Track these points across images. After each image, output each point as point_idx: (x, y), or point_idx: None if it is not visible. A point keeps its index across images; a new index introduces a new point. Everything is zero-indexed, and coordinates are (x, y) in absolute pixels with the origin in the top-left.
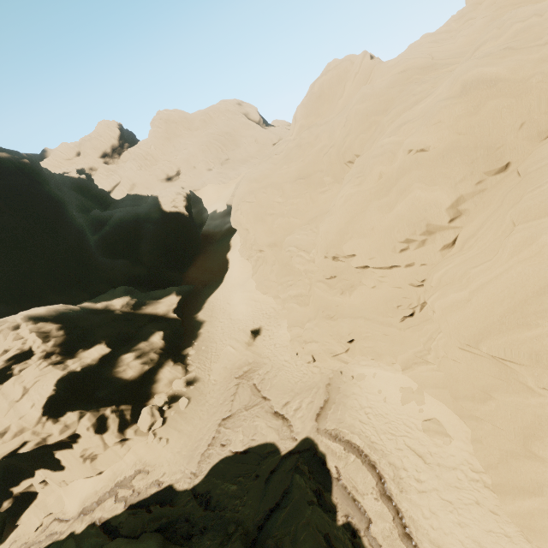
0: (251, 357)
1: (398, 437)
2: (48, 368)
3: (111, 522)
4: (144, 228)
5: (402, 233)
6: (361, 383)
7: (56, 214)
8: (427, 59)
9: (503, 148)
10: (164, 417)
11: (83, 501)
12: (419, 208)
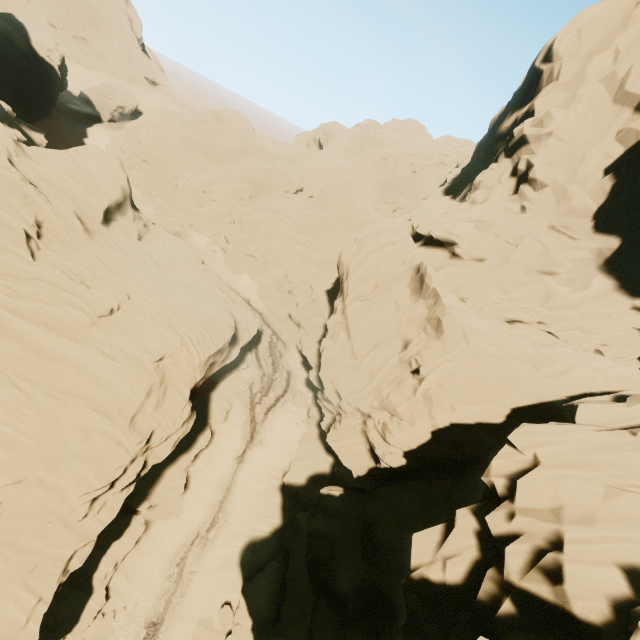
0: None
1: (202, 251)
2: None
3: None
4: (2, 44)
5: (235, 193)
6: (192, 238)
7: None
8: (267, 151)
9: (265, 189)
10: None
11: None
12: (243, 189)
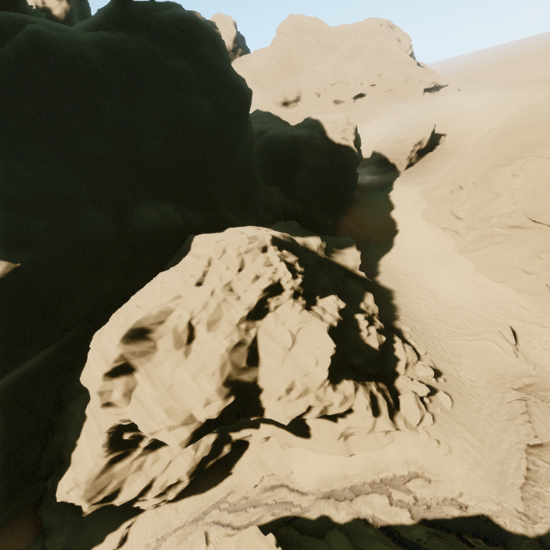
0: (532, 368)
1: None
2: (306, 313)
3: (400, 533)
4: (304, 155)
5: None
6: None
7: (243, 112)
8: None
9: None
10: (429, 412)
11: (325, 479)
12: None
